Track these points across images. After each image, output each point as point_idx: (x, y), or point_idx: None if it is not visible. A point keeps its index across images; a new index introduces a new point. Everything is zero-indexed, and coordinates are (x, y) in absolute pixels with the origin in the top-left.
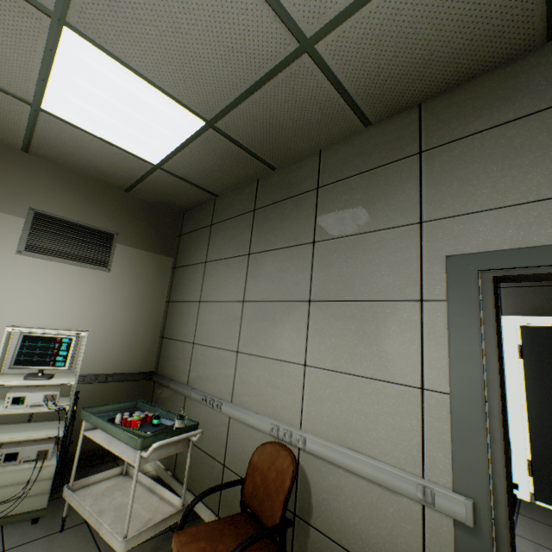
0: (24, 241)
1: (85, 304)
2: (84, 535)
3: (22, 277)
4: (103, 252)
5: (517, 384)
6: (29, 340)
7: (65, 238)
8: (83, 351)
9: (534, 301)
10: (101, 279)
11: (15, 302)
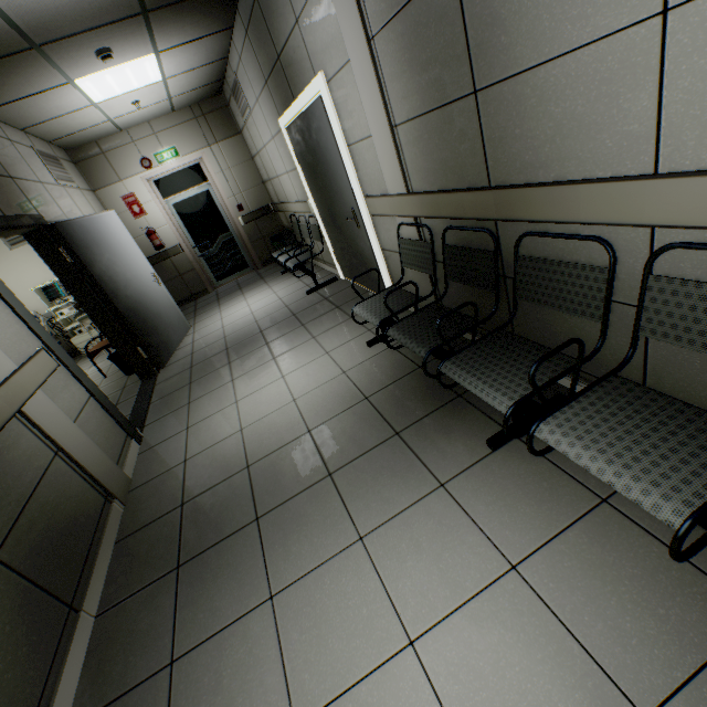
0: (7, 243)
1: None
2: None
3: (26, 260)
4: None
5: (308, 191)
6: (46, 290)
7: None
8: None
9: (279, 94)
10: None
11: (37, 272)
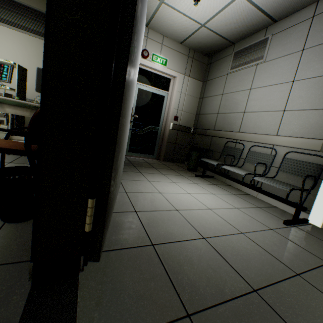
0: None
1: (35, 60)
2: (15, 157)
3: None
4: (40, 26)
5: None
6: None
7: (15, 13)
8: (17, 75)
9: None
10: (42, 45)
11: None
